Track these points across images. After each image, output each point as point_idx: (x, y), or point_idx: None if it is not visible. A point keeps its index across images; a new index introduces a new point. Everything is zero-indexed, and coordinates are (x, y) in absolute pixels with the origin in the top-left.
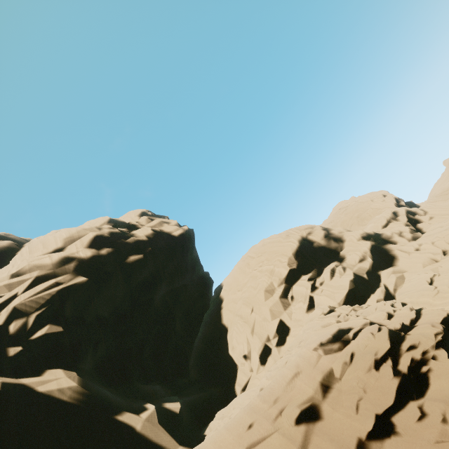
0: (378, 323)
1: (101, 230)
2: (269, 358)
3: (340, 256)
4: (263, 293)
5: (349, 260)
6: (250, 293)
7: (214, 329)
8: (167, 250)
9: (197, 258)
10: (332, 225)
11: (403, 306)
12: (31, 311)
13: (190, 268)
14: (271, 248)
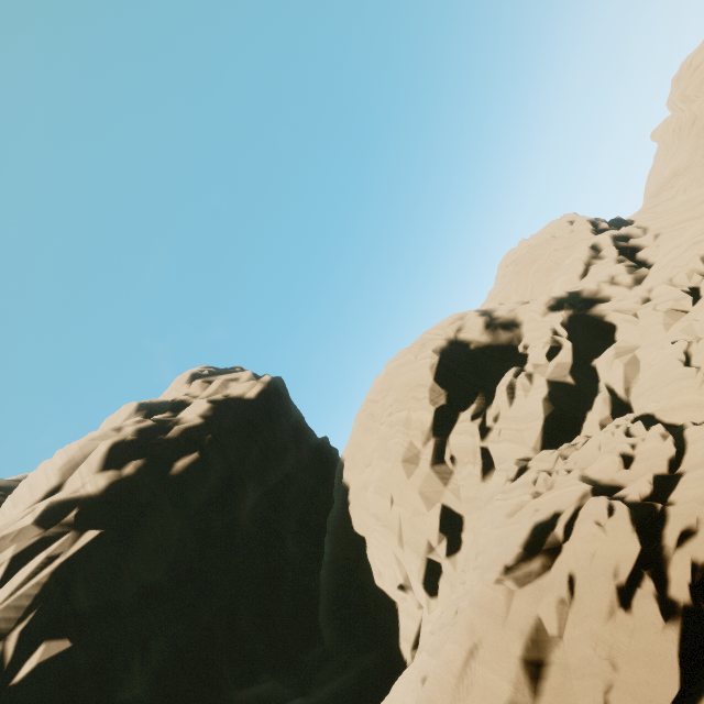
0: (608, 481)
1: (121, 432)
2: (440, 583)
3: (520, 354)
4: (401, 466)
5: (535, 358)
6: (381, 470)
7: (345, 544)
8: (241, 428)
9: (300, 421)
10: (503, 296)
11: (648, 428)
12: (8, 627)
13: (291, 442)
14: (398, 378)
